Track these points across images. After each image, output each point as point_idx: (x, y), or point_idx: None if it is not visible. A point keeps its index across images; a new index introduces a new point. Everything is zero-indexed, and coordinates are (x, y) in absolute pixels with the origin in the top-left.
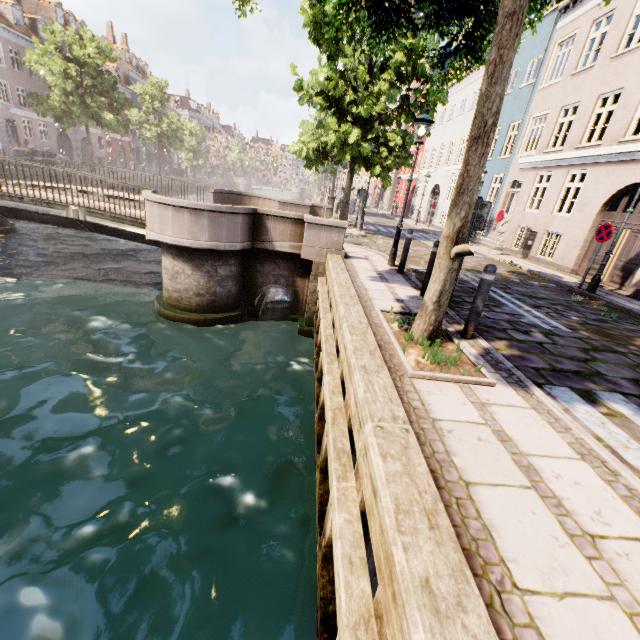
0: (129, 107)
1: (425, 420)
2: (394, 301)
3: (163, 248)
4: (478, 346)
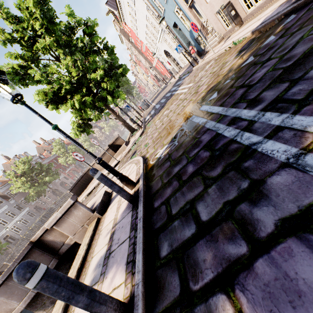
0: (51, 166)
1: None
2: None
3: None
4: None
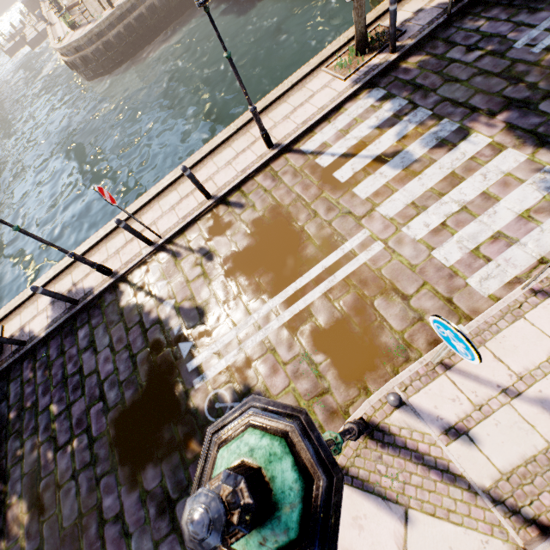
0: None
1: (302, 86)
2: (412, 12)
3: None
4: (386, 59)
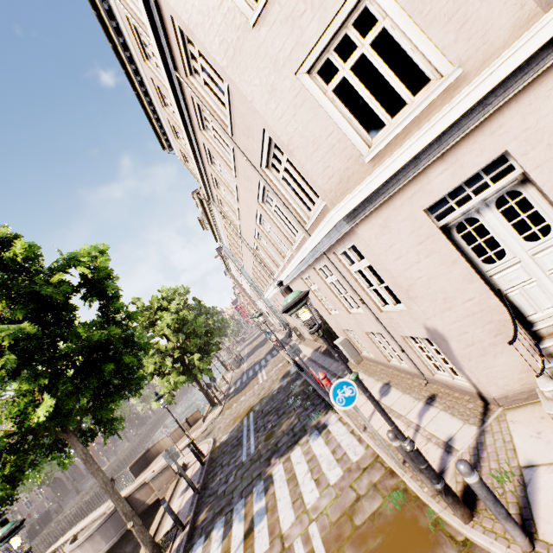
0: None
1: None
2: None
3: None
4: (183, 534)
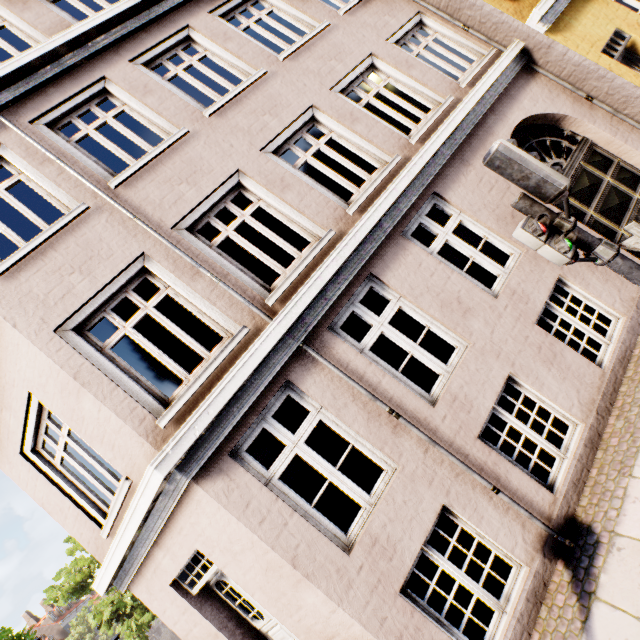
0: None
1: None
2: None
3: None
4: None
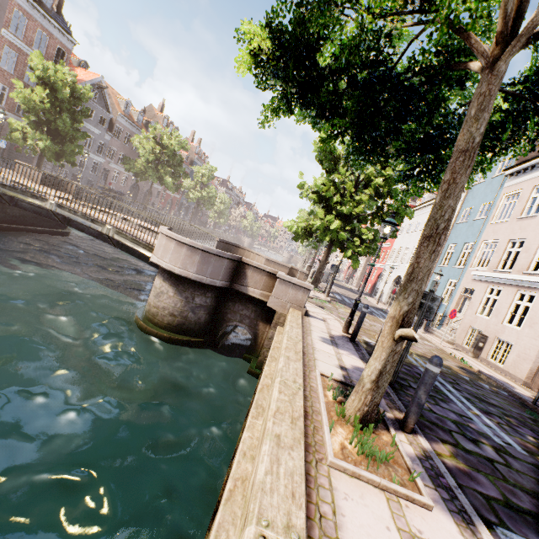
0: (185, 177)
1: None
2: (338, 367)
3: (159, 270)
4: (417, 444)
